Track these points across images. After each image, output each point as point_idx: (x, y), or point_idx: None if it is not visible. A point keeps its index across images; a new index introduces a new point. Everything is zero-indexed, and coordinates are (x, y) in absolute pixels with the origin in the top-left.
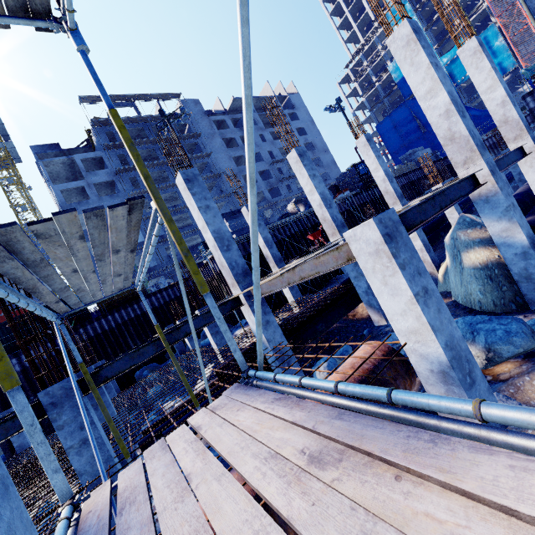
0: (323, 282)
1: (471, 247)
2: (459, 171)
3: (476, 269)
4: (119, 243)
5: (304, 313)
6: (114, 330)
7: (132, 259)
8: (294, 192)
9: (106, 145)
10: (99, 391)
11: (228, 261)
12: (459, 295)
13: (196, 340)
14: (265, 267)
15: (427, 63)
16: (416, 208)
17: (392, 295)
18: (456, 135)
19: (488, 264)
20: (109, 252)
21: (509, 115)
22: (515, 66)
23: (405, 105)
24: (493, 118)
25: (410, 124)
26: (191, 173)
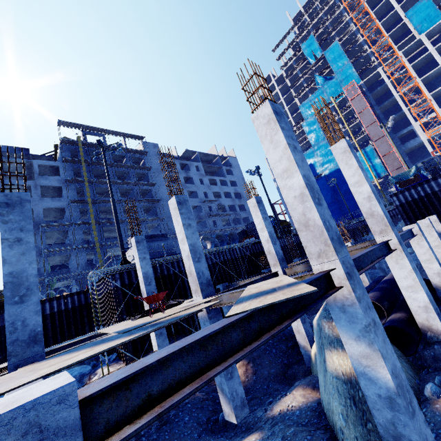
0: None
1: (334, 345)
2: (313, 263)
3: (339, 379)
4: None
5: None
6: None
7: None
8: (218, 227)
9: (66, 158)
10: None
11: (11, 318)
12: (323, 400)
13: None
14: None
15: (285, 143)
16: (202, 340)
17: None
18: (311, 221)
19: (352, 379)
20: None
21: (375, 210)
22: (386, 174)
23: None
24: (361, 209)
25: None
26: (16, 197)
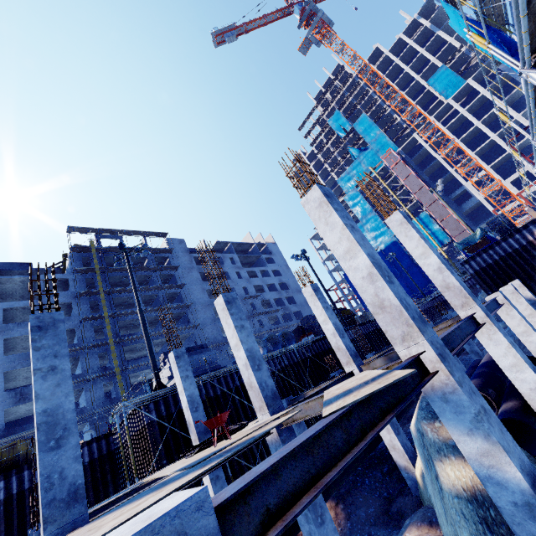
0: None
1: (444, 453)
2: (398, 349)
3: (461, 498)
4: None
5: None
6: None
7: None
8: (266, 328)
9: (77, 268)
10: None
11: (46, 471)
12: None
13: None
14: None
15: (341, 223)
16: (306, 444)
17: None
18: (386, 302)
19: (476, 494)
20: None
21: (449, 281)
22: (449, 240)
23: None
24: (434, 282)
25: None
26: (49, 318)
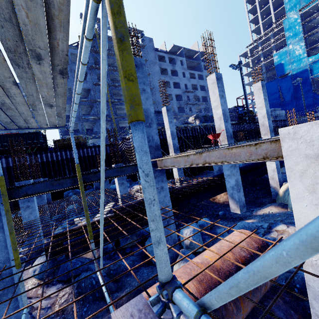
0: (197, 171)
1: None
2: None
3: None
4: (36, 37)
5: (185, 188)
6: (59, 162)
7: (63, 89)
8: (192, 113)
9: None
10: (30, 199)
11: (147, 134)
12: None
13: (103, 190)
14: (164, 151)
15: None
16: None
17: (316, 205)
18: None
19: None
20: (27, 55)
21: None
22: None
23: (276, 81)
24: None
25: (275, 93)
26: (139, 61)
